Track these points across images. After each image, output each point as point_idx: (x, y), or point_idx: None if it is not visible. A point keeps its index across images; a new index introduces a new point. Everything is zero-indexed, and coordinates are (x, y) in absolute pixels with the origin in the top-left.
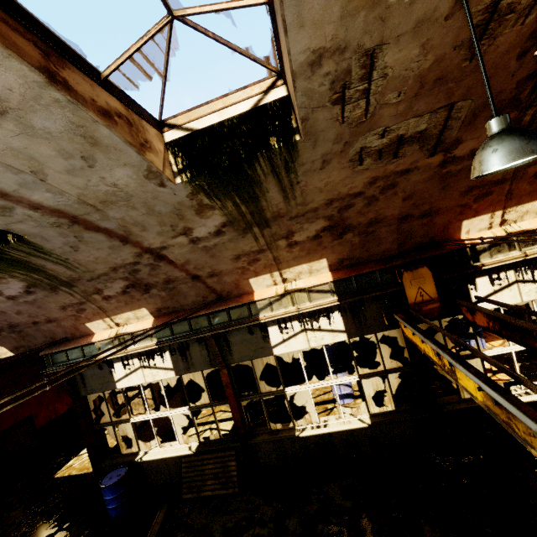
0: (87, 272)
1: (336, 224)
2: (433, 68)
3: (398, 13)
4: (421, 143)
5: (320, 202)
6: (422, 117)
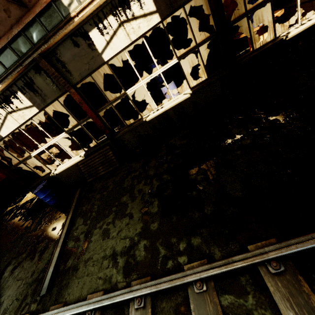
0: None
1: None
2: None
3: None
4: None
5: None
6: None
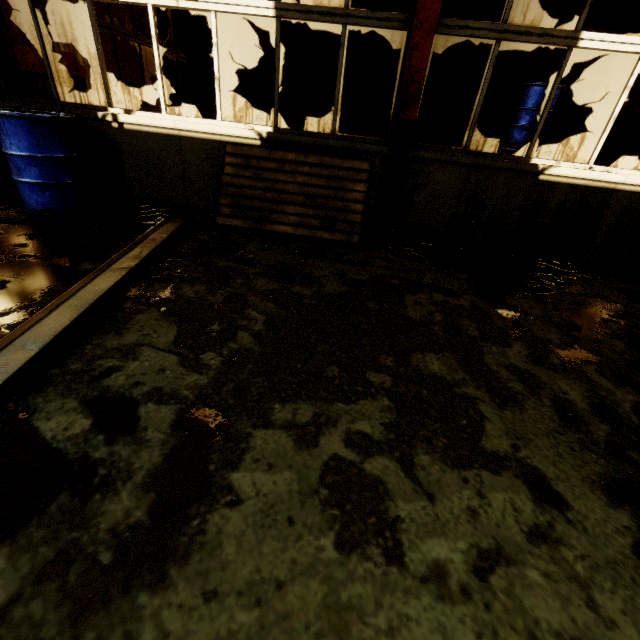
0: None
1: None
2: None
3: None
4: None
5: None
6: None
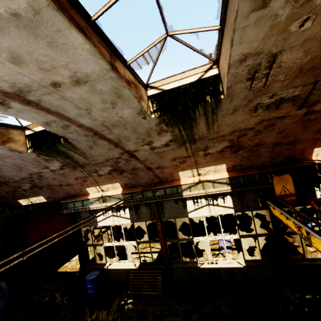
0: (93, 160)
1: (234, 144)
2: (309, 62)
3: (294, 36)
4: (294, 102)
5: (227, 132)
6: (297, 88)
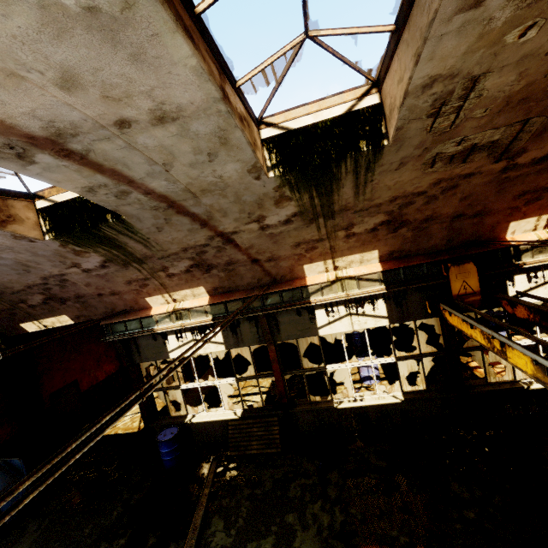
0: (161, 251)
1: (394, 219)
2: (522, 90)
3: (509, 50)
4: (490, 151)
5: (386, 199)
6: (498, 129)
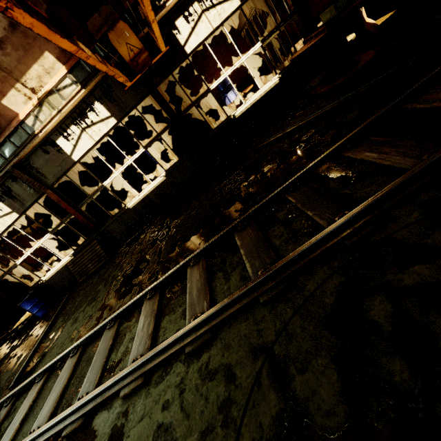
0: None
1: None
2: None
3: None
4: None
5: None
6: None
